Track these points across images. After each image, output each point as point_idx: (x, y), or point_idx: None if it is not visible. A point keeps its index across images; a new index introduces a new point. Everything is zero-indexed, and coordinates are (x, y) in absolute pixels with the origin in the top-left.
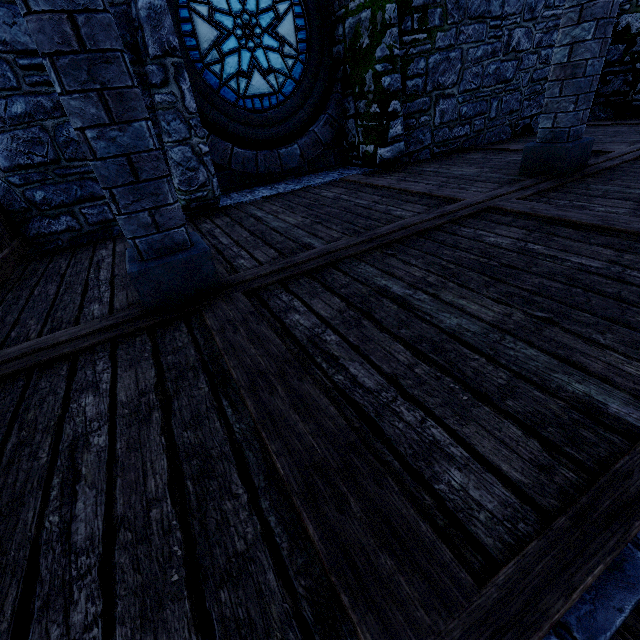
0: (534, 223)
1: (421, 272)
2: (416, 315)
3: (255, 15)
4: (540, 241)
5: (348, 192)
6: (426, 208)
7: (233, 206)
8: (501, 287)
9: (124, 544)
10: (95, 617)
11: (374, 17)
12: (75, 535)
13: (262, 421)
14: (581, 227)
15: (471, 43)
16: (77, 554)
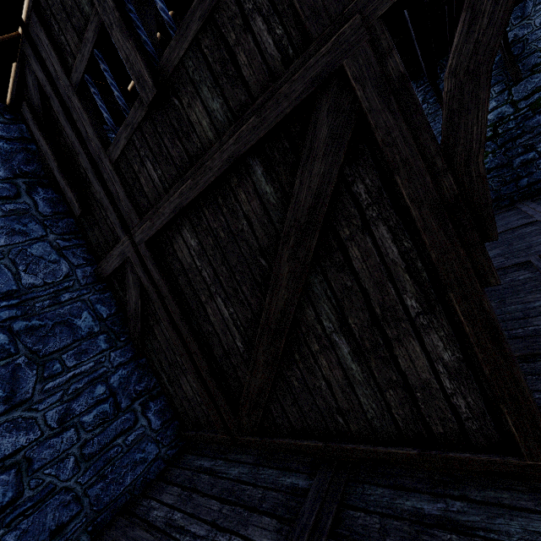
0: None
1: None
2: None
3: None
4: None
5: None
6: None
7: None
8: None
9: None
10: None
11: None
12: None
13: None
14: None
15: None
16: None
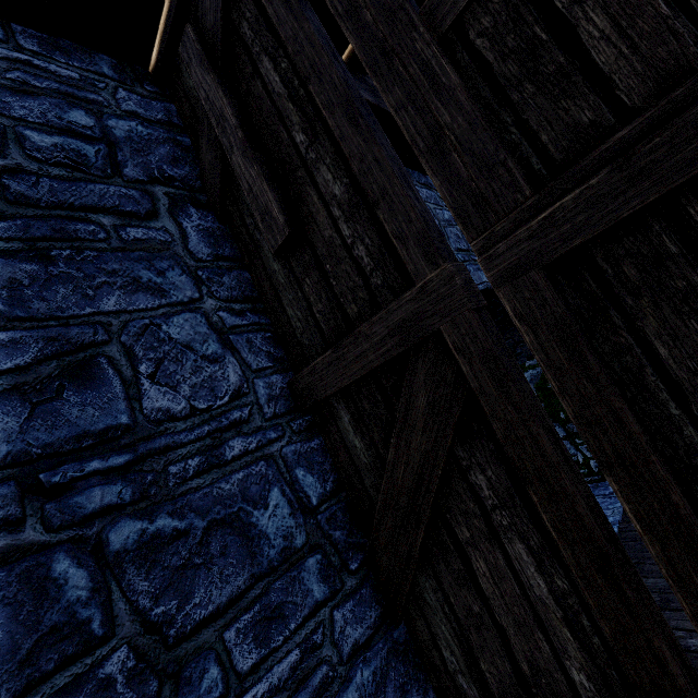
0: None
1: None
2: None
3: None
4: None
5: None
6: None
7: None
8: None
9: None
10: None
11: None
12: None
13: None
14: None
15: None
16: None
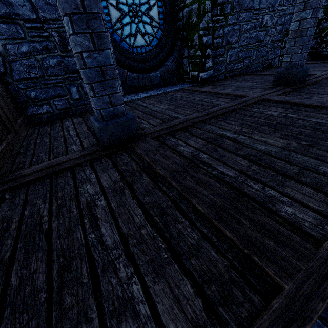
0: (287, 105)
1: (238, 127)
2: (243, 145)
3: (139, 5)
4: (293, 113)
5: (187, 94)
6: (231, 100)
7: (129, 101)
8: (281, 132)
9: (133, 244)
10: (131, 274)
11: (199, 7)
12: (106, 242)
13: (184, 191)
14: (311, 106)
15: (244, 22)
16: (111, 249)
